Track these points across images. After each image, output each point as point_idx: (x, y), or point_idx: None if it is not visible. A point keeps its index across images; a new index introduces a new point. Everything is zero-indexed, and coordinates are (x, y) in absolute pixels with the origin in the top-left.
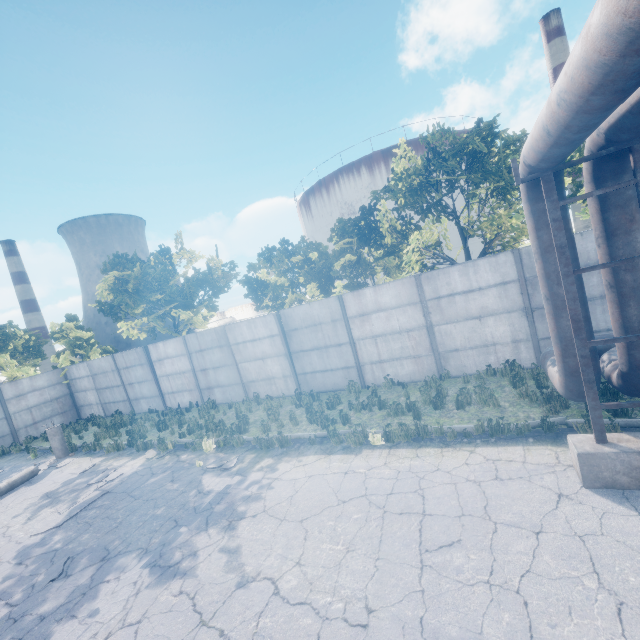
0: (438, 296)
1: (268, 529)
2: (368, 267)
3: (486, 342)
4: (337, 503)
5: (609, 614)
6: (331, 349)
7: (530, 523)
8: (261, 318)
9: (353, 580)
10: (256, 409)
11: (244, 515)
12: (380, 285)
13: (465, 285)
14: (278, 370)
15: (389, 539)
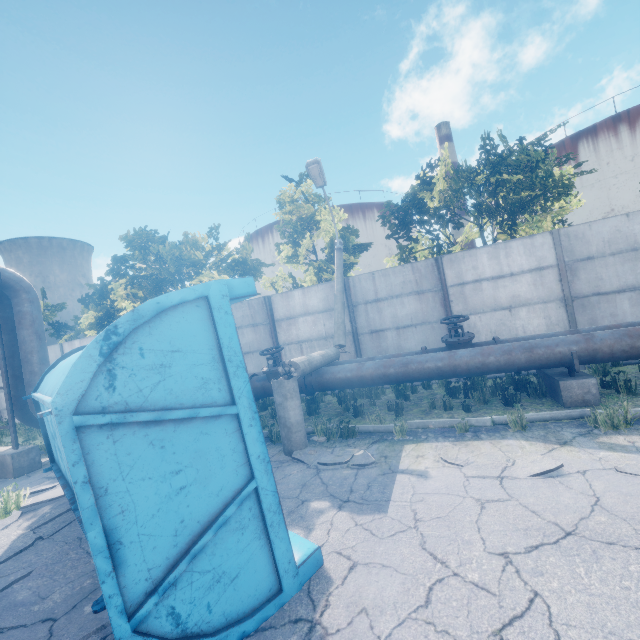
0: None
1: None
2: None
3: None
4: None
5: None
6: None
7: None
8: None
9: None
10: None
11: None
12: (83, 339)
13: None
14: None
15: None
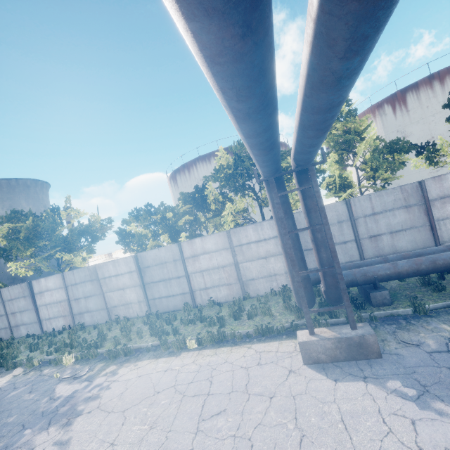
0: (241, 244)
1: (97, 421)
2: (202, 224)
3: (270, 273)
4: (153, 394)
5: (295, 444)
6: (173, 280)
7: (269, 391)
8: (123, 259)
9: (148, 449)
10: (115, 328)
11: (81, 412)
12: (205, 236)
13: (256, 237)
14: (134, 297)
15: (181, 415)
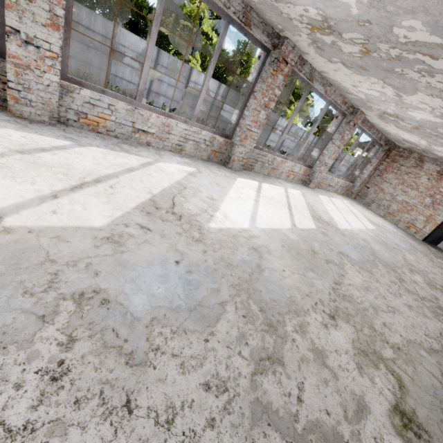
0: None
1: None
2: None
3: None
4: None
5: None
6: None
7: None
8: None
9: None
10: None
11: None
12: None
13: None
14: None
15: None
